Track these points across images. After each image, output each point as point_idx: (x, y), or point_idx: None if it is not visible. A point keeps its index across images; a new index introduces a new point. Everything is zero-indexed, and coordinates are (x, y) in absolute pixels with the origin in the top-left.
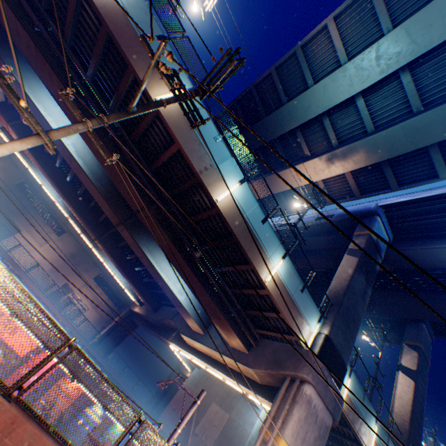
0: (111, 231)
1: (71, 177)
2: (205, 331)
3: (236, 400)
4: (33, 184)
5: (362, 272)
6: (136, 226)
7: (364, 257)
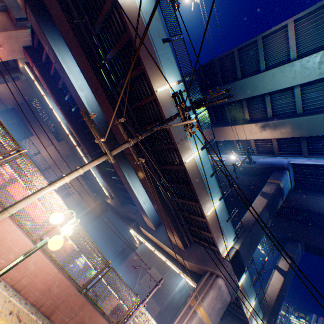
0: (99, 150)
1: (75, 109)
2: (157, 228)
3: (168, 268)
4: (43, 102)
5: (268, 210)
6: (121, 157)
7: (272, 200)
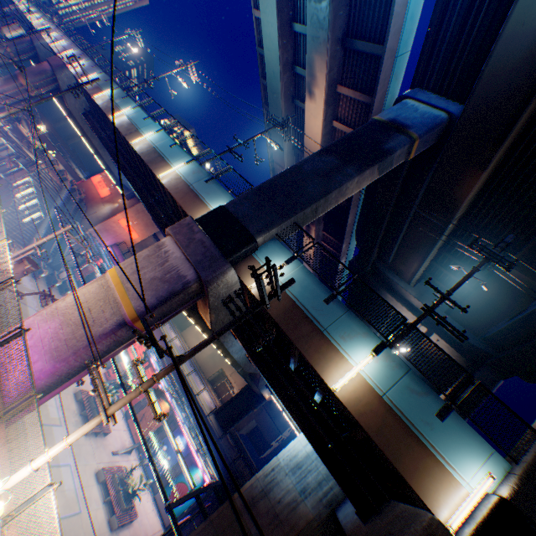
0: None
1: None
2: None
3: None
4: None
5: (333, 154)
6: None
7: (345, 140)
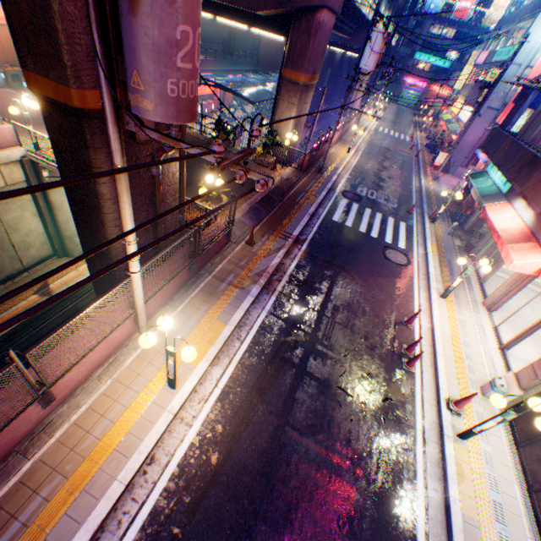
0: None
1: None
2: None
3: None
4: None
5: None
6: None
7: None
